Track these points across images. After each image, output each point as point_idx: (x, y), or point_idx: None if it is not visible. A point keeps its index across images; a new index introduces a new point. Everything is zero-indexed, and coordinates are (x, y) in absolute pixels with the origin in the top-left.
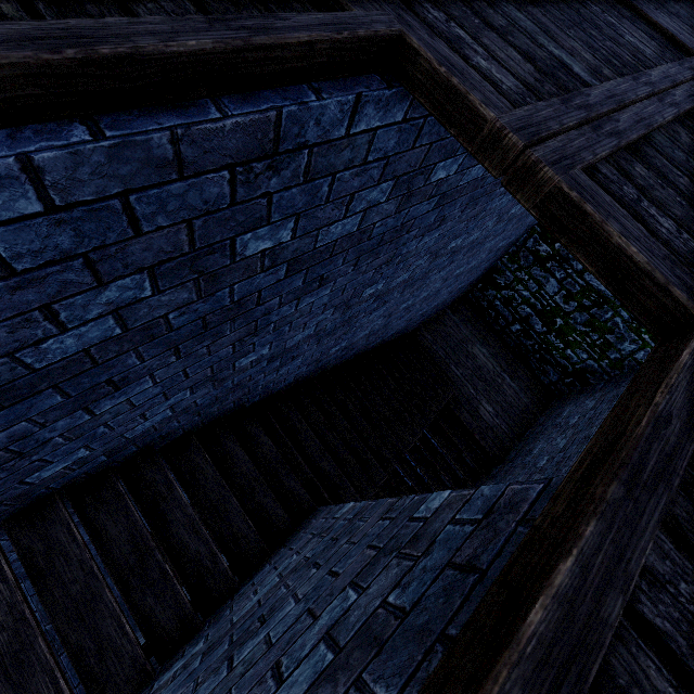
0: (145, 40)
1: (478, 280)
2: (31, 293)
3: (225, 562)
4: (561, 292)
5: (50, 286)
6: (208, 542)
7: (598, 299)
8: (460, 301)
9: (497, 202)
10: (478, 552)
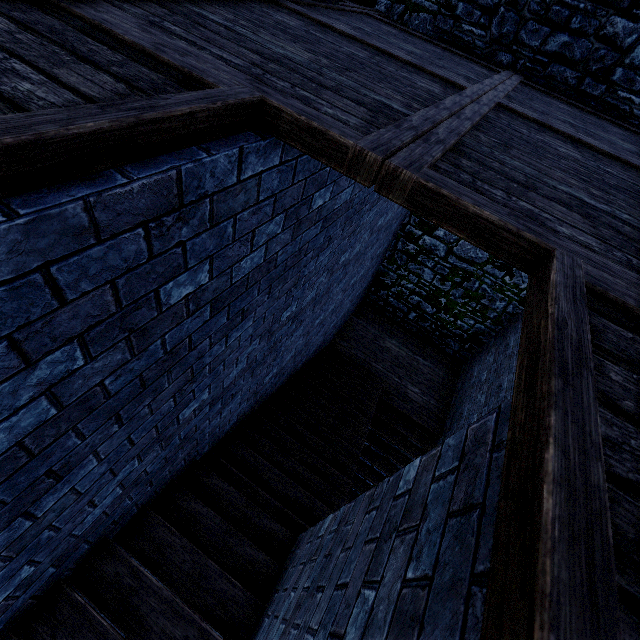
0: (46, 127)
1: (370, 285)
2: None
3: (218, 636)
4: (436, 277)
5: None
6: (195, 621)
7: (464, 275)
8: (361, 307)
9: (366, 217)
10: (469, 491)
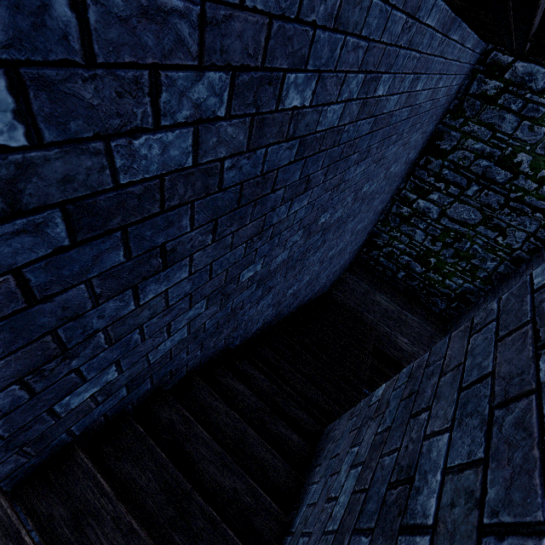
0: None
1: (362, 246)
2: (152, 33)
3: (265, 495)
4: (427, 238)
5: (167, 35)
6: (243, 476)
7: (456, 236)
8: (353, 265)
9: (389, 151)
10: None
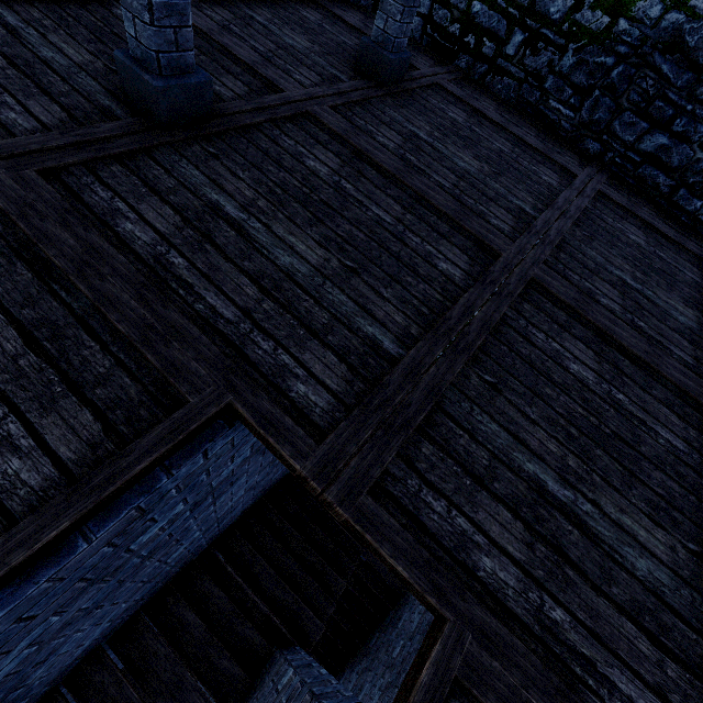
0: (17, 555)
1: None
2: None
3: None
4: None
5: None
6: None
7: None
8: None
9: None
10: None
